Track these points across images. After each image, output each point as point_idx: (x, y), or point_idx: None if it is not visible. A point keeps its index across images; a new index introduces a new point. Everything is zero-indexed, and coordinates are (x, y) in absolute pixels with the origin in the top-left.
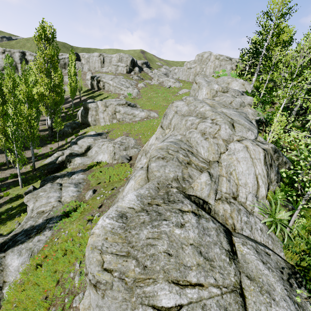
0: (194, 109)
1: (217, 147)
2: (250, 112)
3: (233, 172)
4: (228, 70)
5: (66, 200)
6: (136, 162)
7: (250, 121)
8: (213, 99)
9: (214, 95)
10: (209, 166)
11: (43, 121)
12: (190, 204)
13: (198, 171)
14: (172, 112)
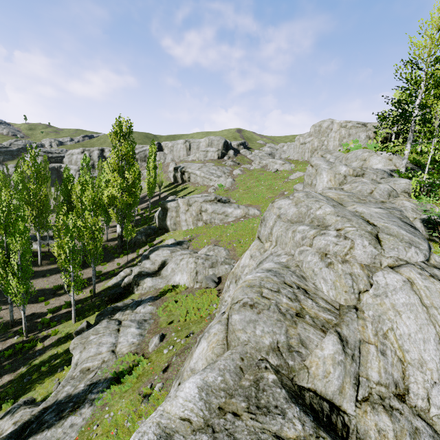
0: (306, 211)
1: (352, 280)
2: (409, 207)
3: (388, 333)
4: (363, 140)
5: (122, 350)
6: (223, 292)
7: (411, 225)
8: (340, 189)
9: (341, 182)
10: (339, 318)
11: (115, 227)
12: (301, 418)
13: (319, 331)
14: (273, 216)
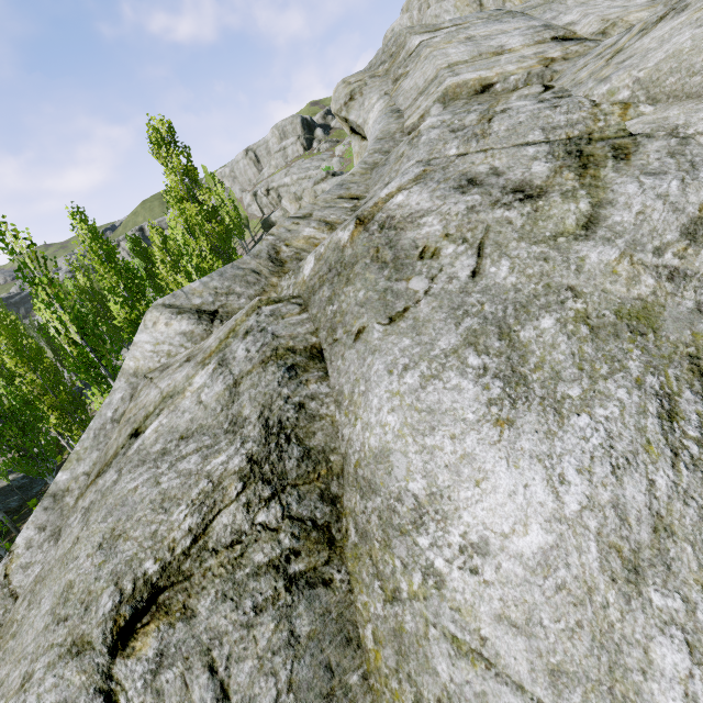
0: (417, 1)
1: None
2: None
3: None
4: None
5: None
6: None
7: None
8: None
9: None
10: None
11: None
12: None
13: None
14: None
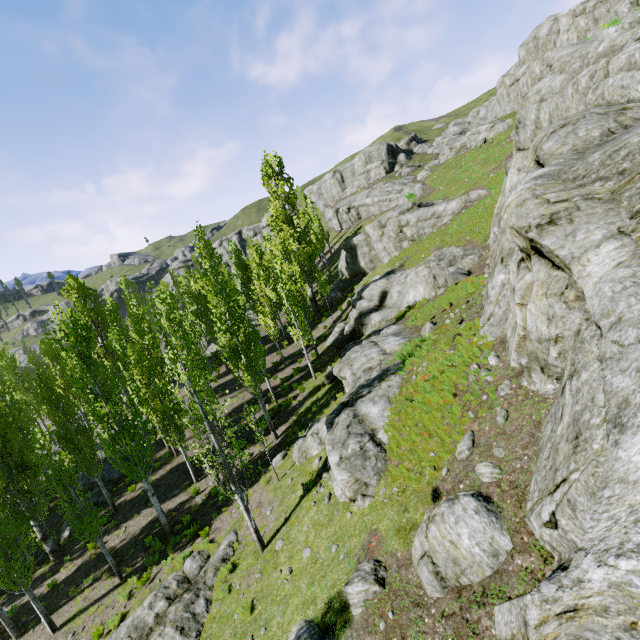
0: (580, 63)
1: None
2: None
3: None
4: (626, 14)
5: (394, 349)
6: (491, 245)
7: None
8: None
9: None
10: None
11: None
12: None
13: None
14: (531, 108)
